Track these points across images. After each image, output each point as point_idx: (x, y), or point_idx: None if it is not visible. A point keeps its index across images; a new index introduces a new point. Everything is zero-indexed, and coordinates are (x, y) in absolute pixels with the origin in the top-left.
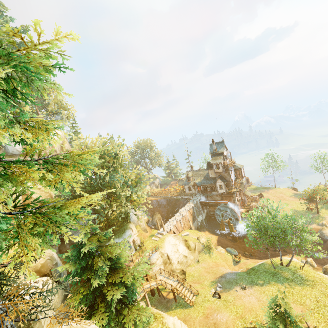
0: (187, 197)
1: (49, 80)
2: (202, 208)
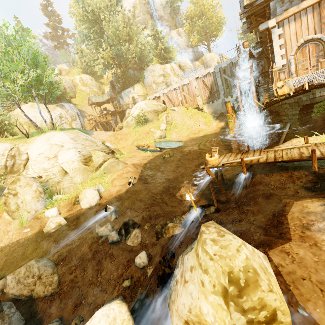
0: None
1: None
2: None
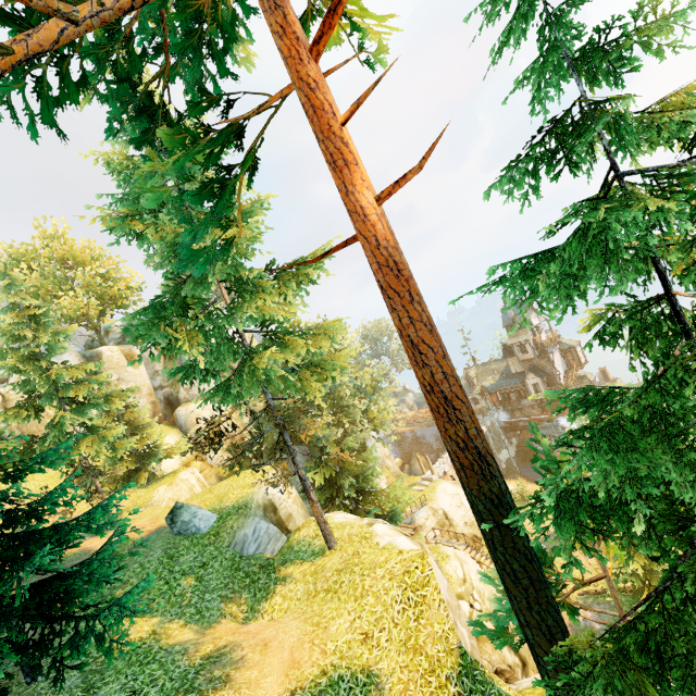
0: None
1: (324, 269)
2: (505, 435)
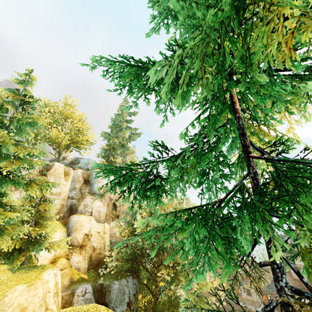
0: (245, 305)
1: None
2: None
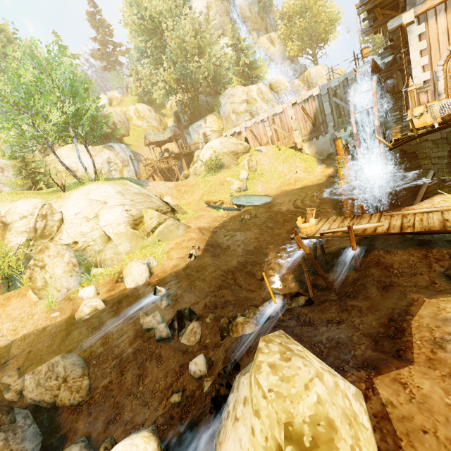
0: None
1: None
2: None
